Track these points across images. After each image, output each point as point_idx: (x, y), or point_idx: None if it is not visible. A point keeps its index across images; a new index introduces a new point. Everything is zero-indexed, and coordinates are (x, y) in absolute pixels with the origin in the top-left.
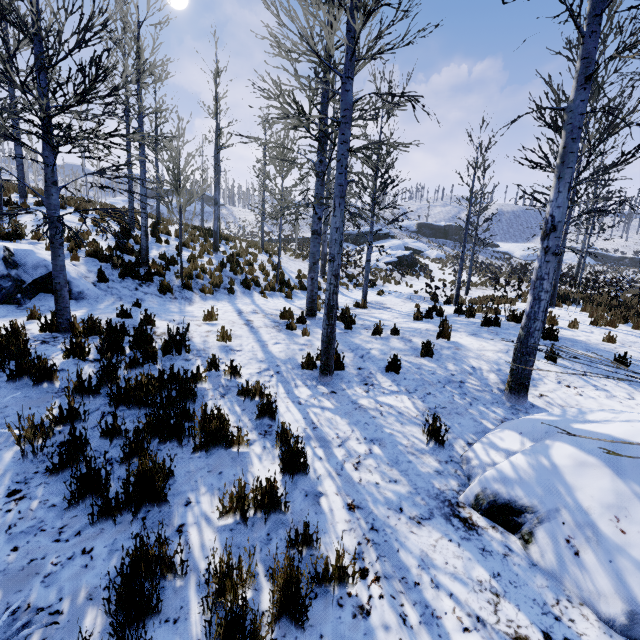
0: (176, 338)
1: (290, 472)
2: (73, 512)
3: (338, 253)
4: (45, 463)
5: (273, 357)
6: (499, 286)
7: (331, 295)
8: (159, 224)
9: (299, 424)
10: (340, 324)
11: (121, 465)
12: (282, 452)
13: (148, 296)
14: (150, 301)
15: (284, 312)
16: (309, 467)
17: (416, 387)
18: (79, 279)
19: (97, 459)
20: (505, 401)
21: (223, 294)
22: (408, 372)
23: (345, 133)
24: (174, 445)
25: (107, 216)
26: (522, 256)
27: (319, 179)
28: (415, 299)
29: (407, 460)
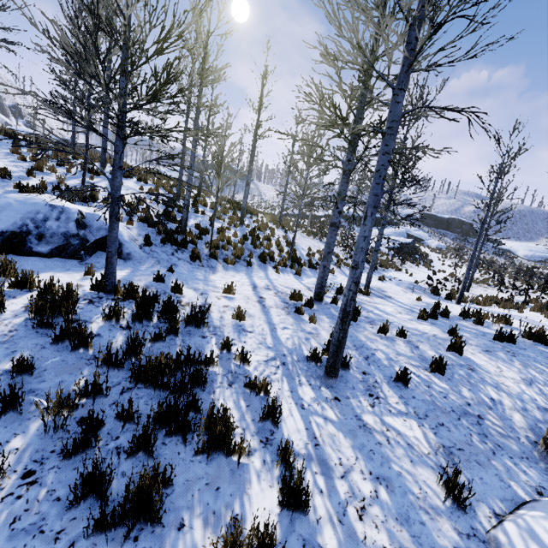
0: (197, 315)
1: (289, 511)
2: (73, 512)
3: (362, 261)
4: (63, 441)
5: (280, 344)
6: (502, 286)
7: (348, 301)
8: (199, 196)
9: (301, 436)
10: None
11: (127, 459)
12: (283, 481)
13: (181, 262)
14: (182, 267)
15: (294, 294)
16: (310, 508)
17: (426, 412)
18: (129, 242)
19: (107, 445)
20: (538, 459)
21: (242, 266)
22: (417, 389)
23: (389, 144)
24: (178, 440)
25: (161, 186)
26: (526, 256)
27: (345, 176)
28: (415, 289)
29: (419, 520)
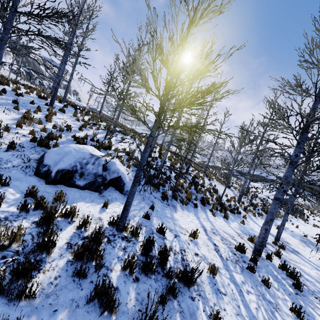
0: (188, 274)
1: None
2: None
3: None
4: None
5: (254, 318)
6: None
7: None
8: (161, 150)
9: None
10: (284, 275)
11: None
12: None
13: (156, 200)
14: (157, 204)
15: (239, 246)
16: None
17: None
18: (129, 182)
19: None
20: None
21: (191, 206)
22: None
23: None
24: None
25: (142, 142)
26: None
27: (291, 166)
28: (308, 243)
29: None
